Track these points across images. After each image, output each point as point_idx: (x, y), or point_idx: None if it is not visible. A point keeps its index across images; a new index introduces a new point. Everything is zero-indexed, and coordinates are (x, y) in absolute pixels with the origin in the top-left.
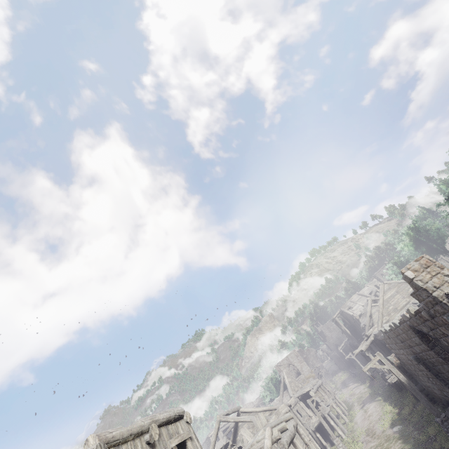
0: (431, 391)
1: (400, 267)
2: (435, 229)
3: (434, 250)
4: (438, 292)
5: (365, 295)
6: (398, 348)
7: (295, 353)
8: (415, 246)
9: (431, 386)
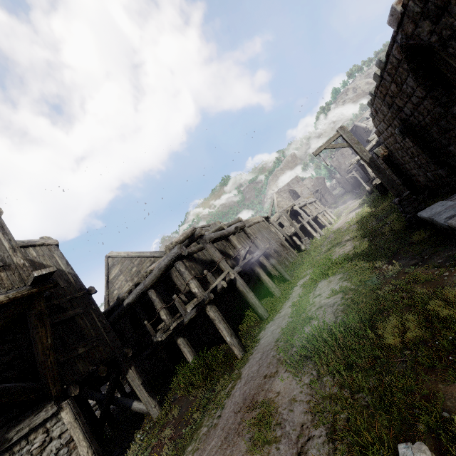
0: (416, 180)
1: None
2: None
3: None
4: None
5: None
6: (386, 127)
7: (296, 180)
8: None
9: (417, 173)
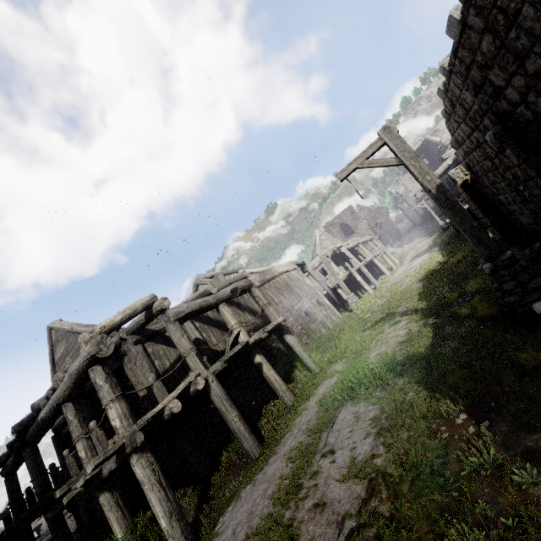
0: (515, 221)
1: None
2: None
3: None
4: None
5: None
6: (468, 132)
7: (349, 210)
8: None
9: (518, 210)
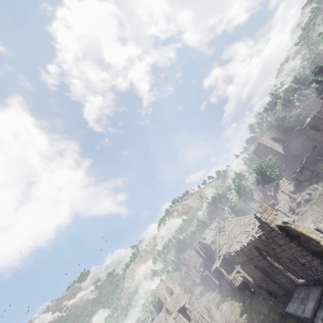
0: (261, 285)
1: (232, 209)
2: (247, 186)
3: (248, 198)
4: (273, 224)
5: (213, 229)
6: (243, 261)
7: (169, 277)
8: (239, 196)
9: (261, 282)
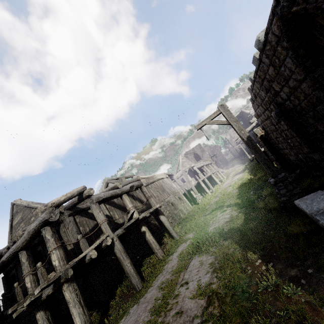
0: (287, 158)
1: None
2: None
3: None
4: None
5: None
6: (263, 110)
7: (199, 146)
8: None
9: (289, 152)
